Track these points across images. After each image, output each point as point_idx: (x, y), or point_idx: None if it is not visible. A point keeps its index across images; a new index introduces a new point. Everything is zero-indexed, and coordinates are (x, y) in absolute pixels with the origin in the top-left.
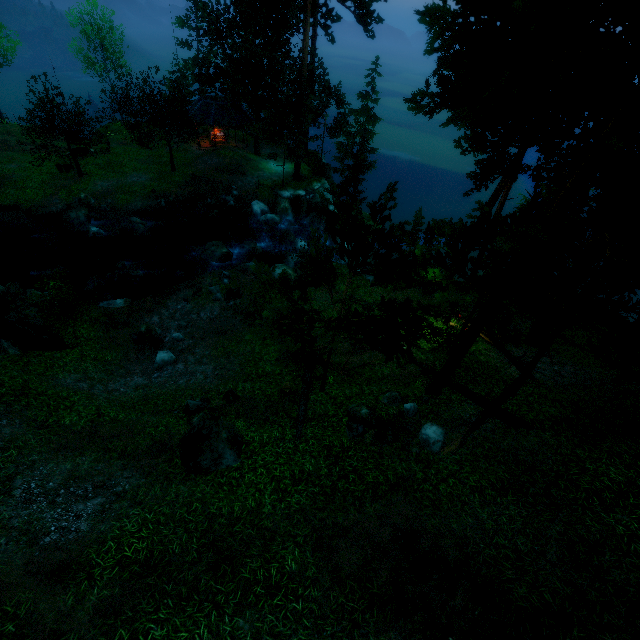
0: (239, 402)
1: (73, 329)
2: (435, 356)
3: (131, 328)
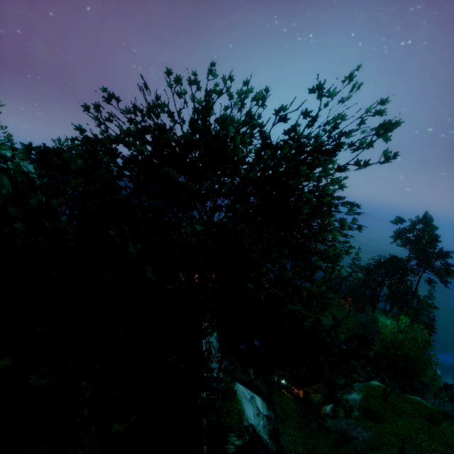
0: None
1: None
2: None
3: None
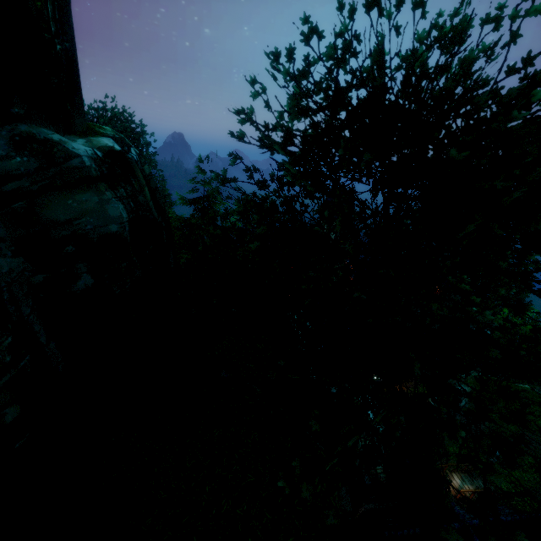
0: None
1: None
2: None
3: None
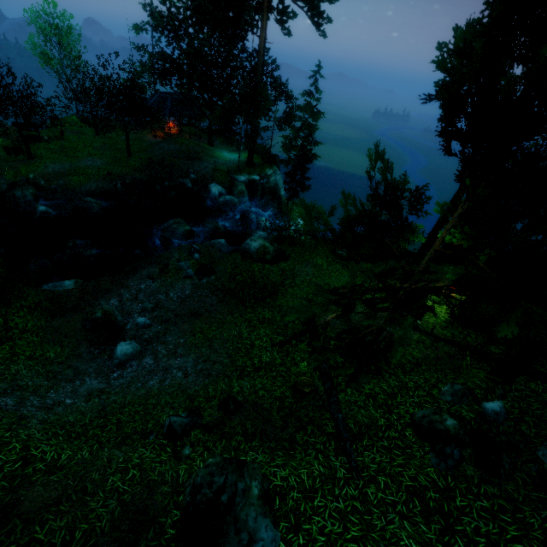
0: (242, 411)
1: (4, 318)
2: (460, 331)
3: (82, 314)
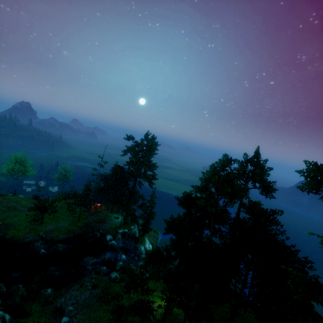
0: None
1: (31, 306)
2: None
3: (53, 304)
